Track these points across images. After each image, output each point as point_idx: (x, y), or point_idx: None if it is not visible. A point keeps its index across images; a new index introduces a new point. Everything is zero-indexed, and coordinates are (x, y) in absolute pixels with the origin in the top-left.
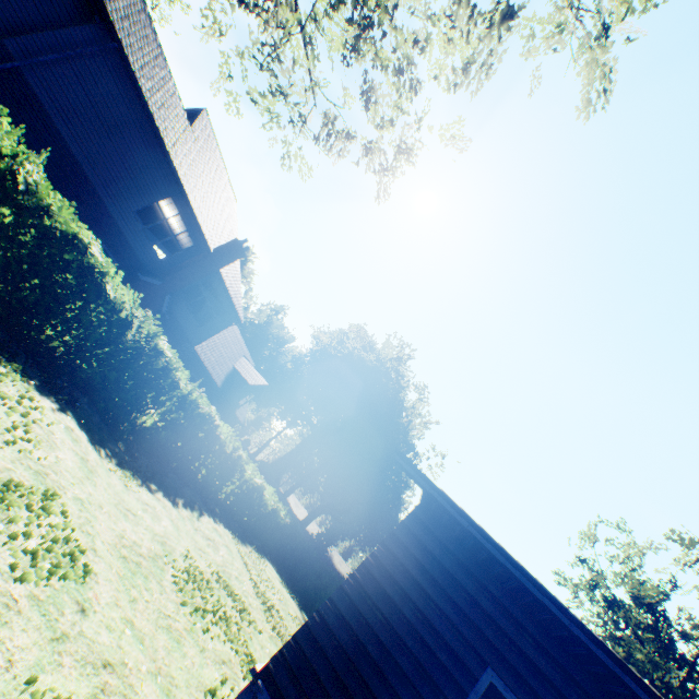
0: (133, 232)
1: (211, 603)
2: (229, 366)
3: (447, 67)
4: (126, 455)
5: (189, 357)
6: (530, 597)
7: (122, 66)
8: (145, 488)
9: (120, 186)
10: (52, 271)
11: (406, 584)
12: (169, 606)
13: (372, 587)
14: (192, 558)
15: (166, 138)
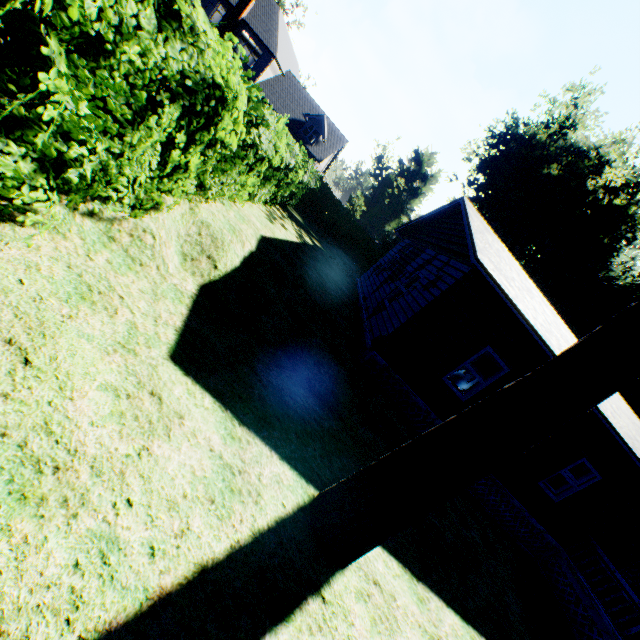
0: None
1: None
2: (300, 118)
3: None
4: None
5: None
6: None
7: None
8: None
9: None
10: None
11: None
12: None
13: None
14: None
15: None
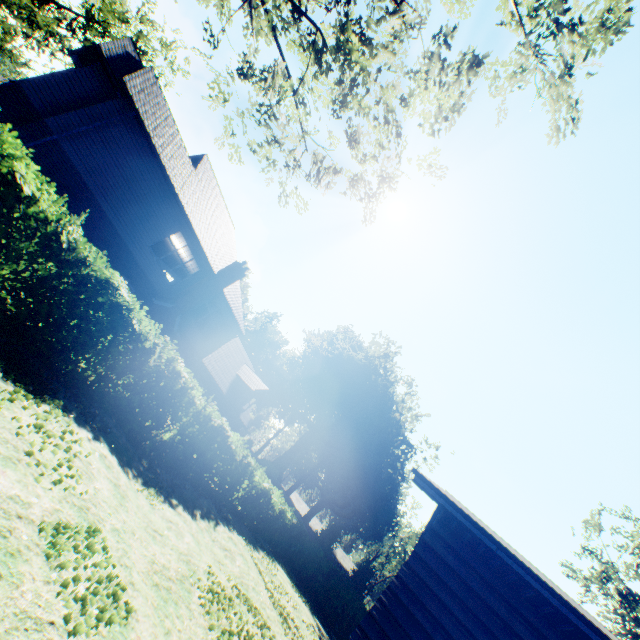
0: (149, 263)
1: (235, 623)
2: (233, 374)
3: (430, 116)
4: (149, 473)
5: (197, 369)
6: (570, 626)
7: (139, 129)
8: (167, 504)
9: (138, 226)
10: (88, 312)
11: (435, 609)
12: (199, 632)
13: (401, 612)
14: (214, 574)
15: (175, 183)
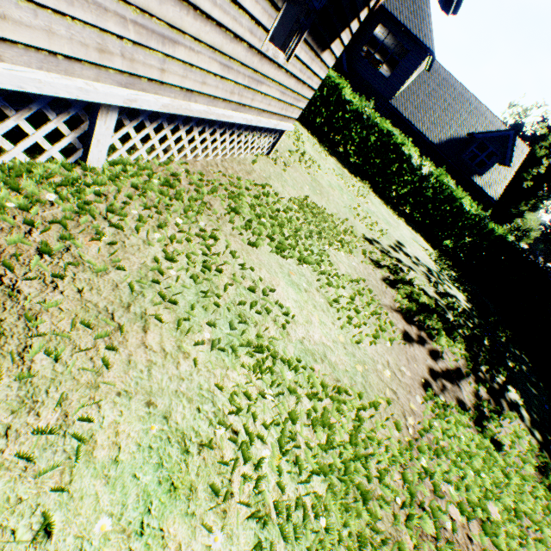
0: None
1: None
2: (457, 132)
3: None
4: None
5: (388, 116)
6: None
7: None
8: None
9: None
10: None
11: None
12: None
13: None
14: None
15: None
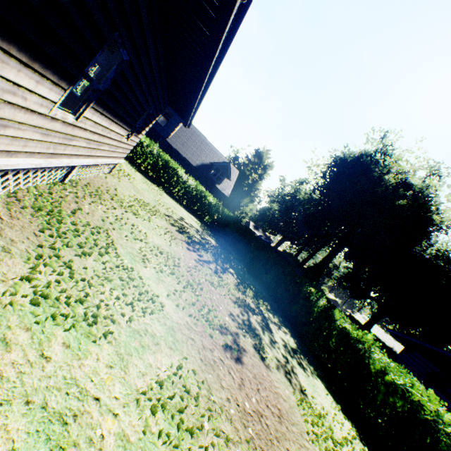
0: None
1: None
2: (205, 161)
3: None
4: None
5: (167, 148)
6: None
7: None
8: None
9: None
10: None
11: None
12: None
13: None
14: None
15: None
